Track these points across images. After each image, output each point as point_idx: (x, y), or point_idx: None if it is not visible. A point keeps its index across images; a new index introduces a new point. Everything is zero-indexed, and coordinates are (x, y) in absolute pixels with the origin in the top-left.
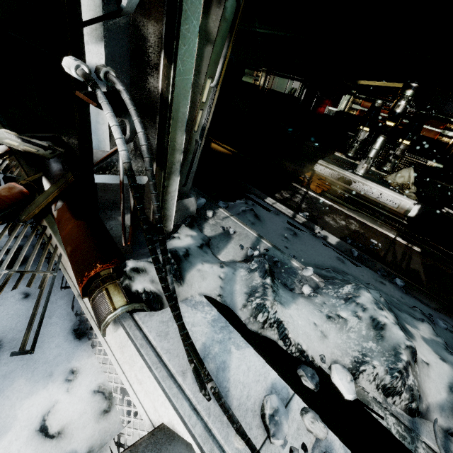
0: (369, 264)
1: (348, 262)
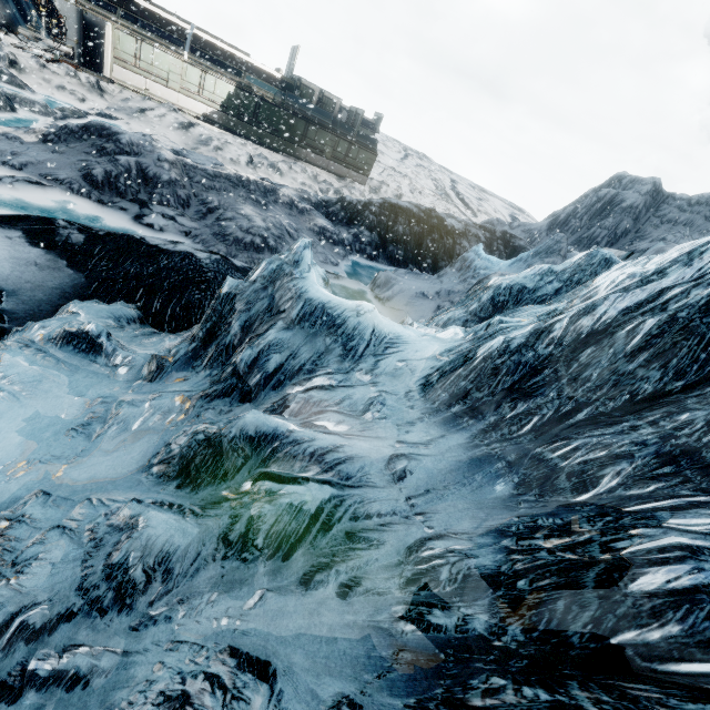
0: None
1: None
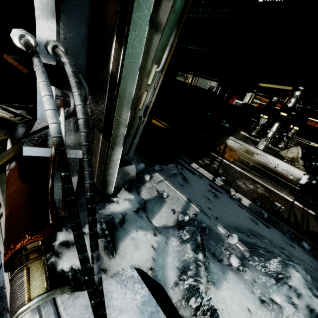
0: (277, 226)
1: (260, 223)
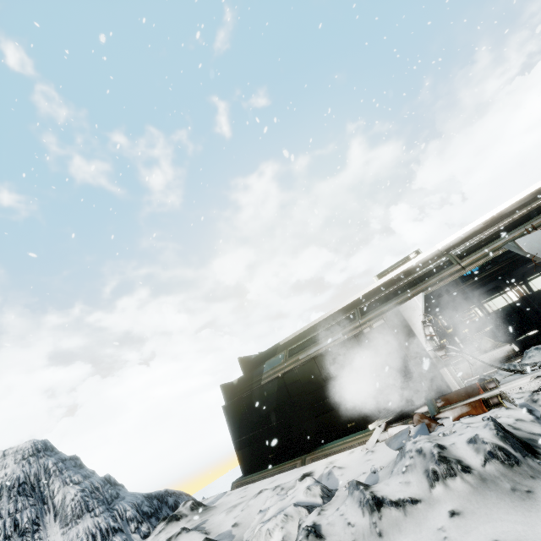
0: None
1: None
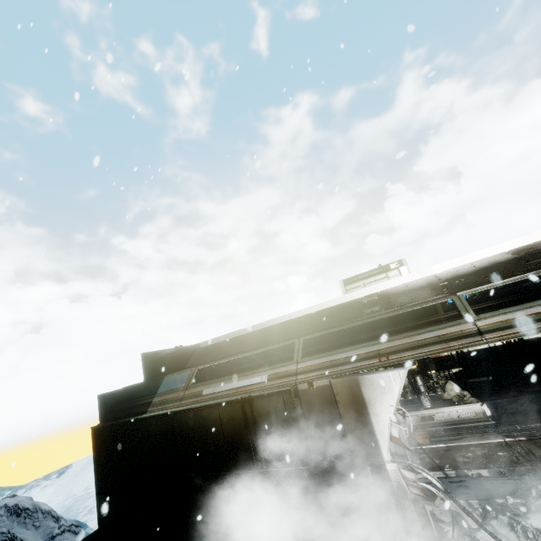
0: (519, 472)
1: (510, 481)
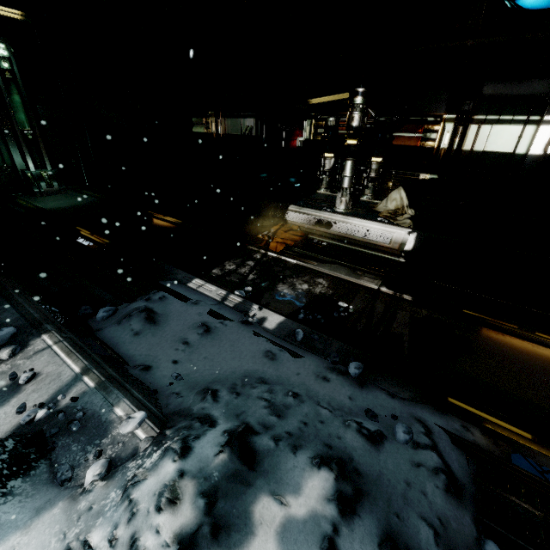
0: (318, 348)
1: (284, 354)
